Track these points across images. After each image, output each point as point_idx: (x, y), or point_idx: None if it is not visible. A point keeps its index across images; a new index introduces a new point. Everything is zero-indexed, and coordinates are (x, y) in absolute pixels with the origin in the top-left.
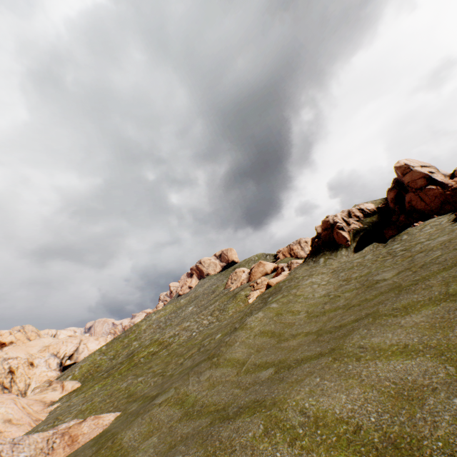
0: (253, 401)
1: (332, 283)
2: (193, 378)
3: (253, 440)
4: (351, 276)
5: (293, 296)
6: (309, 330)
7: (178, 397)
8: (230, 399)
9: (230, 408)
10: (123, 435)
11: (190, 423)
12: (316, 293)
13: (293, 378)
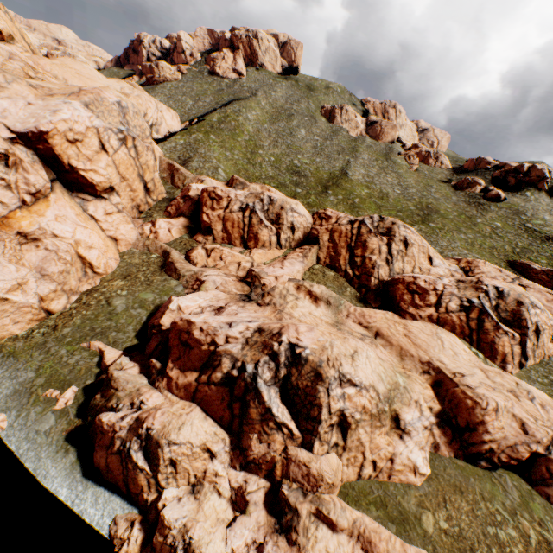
0: None
1: None
2: None
3: None
4: None
5: None
6: None
7: None
8: None
9: None
10: None
11: None
12: None
13: None
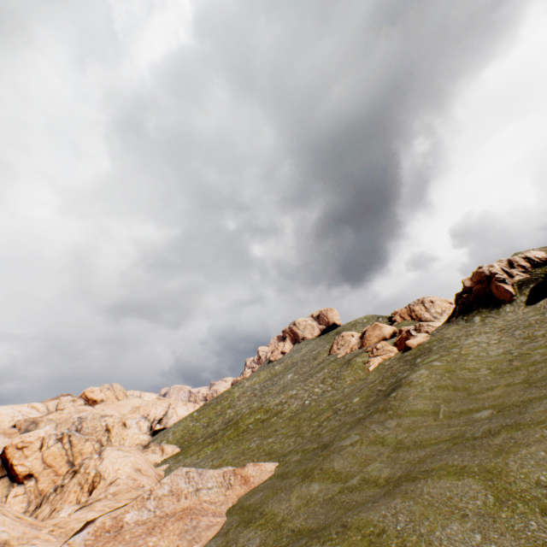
0: (500, 426)
1: (508, 342)
2: (375, 426)
3: (544, 437)
4: (534, 334)
5: (458, 355)
6: (508, 383)
7: (370, 439)
8: (453, 433)
9: (467, 435)
10: (331, 465)
11: (415, 451)
12: (490, 352)
13: (539, 408)
